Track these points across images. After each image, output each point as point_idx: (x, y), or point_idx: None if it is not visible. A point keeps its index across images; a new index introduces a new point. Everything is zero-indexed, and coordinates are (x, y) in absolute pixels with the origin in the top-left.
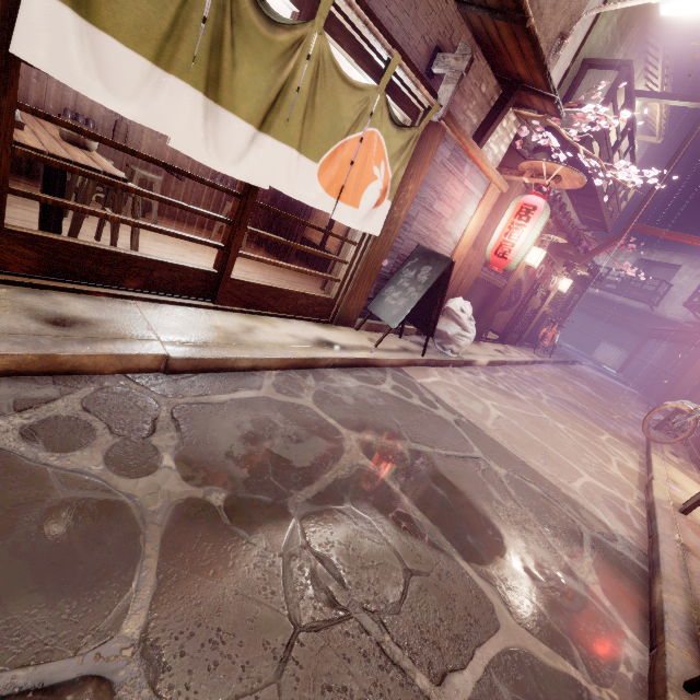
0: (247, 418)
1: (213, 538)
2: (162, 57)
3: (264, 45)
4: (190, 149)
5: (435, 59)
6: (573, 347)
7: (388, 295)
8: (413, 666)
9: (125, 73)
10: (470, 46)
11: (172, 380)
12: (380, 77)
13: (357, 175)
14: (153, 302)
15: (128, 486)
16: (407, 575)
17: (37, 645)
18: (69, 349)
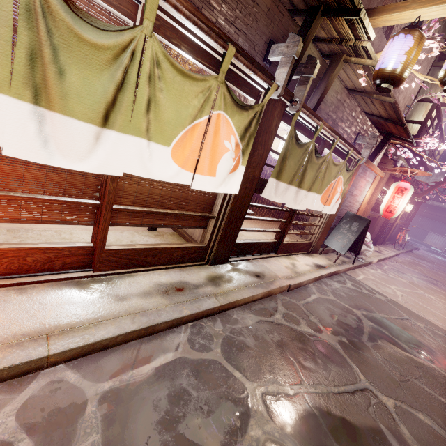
0: (323, 308)
1: (356, 353)
2: (289, 181)
3: (315, 166)
4: (289, 205)
5: (358, 138)
6: (409, 236)
7: (335, 237)
8: (438, 396)
9: (281, 190)
10: (370, 126)
11: (291, 293)
12: (341, 154)
13: (332, 193)
14: (261, 258)
15: (322, 336)
16: (416, 368)
17: (349, 380)
18: (271, 287)
